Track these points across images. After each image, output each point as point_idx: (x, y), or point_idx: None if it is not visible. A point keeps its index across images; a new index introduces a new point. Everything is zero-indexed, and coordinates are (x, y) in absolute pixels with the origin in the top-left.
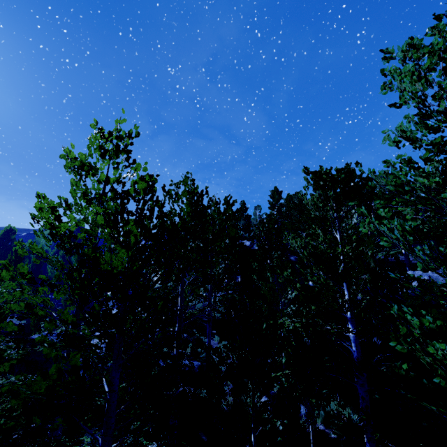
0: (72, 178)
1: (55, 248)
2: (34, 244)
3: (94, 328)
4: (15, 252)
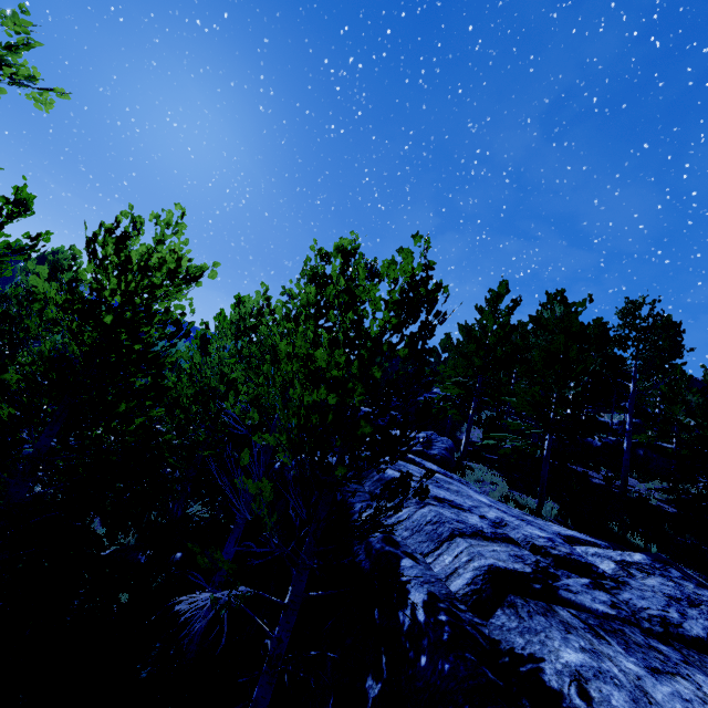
0: None
1: None
2: None
3: None
4: None
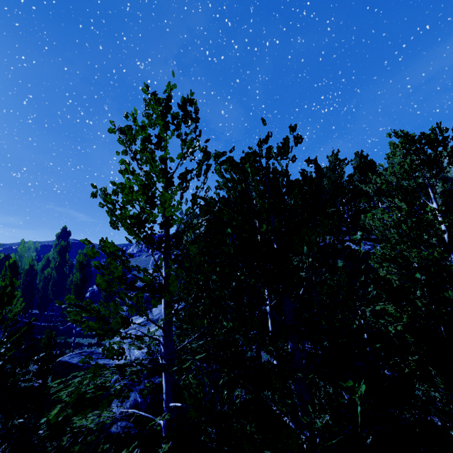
0: (121, 159)
1: (44, 260)
2: (106, 241)
3: (189, 340)
4: (9, 267)
